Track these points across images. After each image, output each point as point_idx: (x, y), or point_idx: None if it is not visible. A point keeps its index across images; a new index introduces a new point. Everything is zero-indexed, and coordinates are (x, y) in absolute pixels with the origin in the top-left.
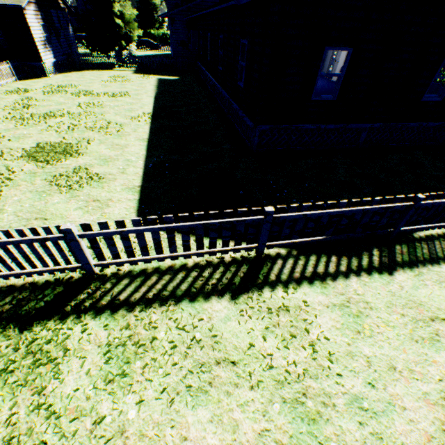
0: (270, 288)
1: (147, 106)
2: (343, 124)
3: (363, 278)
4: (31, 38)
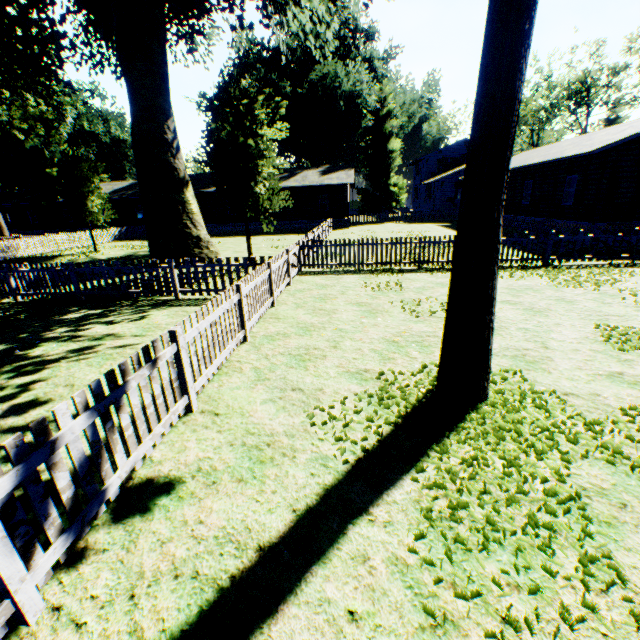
0: None
1: None
2: None
3: None
4: (346, 203)
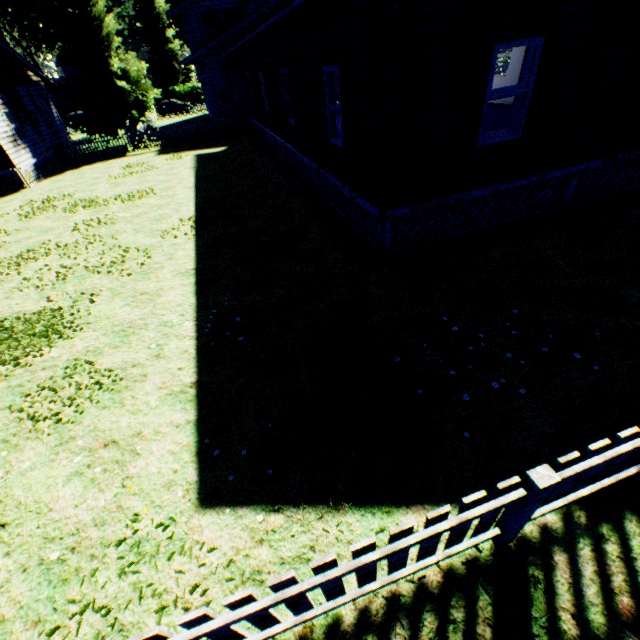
0: None
1: (186, 205)
2: (537, 175)
3: None
4: None
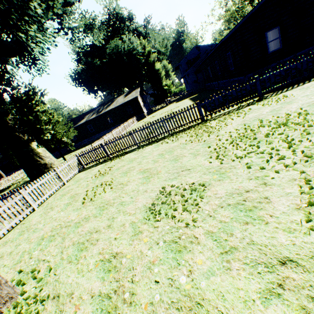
0: (267, 99)
1: (191, 103)
2: (293, 54)
3: (310, 82)
4: (140, 106)
